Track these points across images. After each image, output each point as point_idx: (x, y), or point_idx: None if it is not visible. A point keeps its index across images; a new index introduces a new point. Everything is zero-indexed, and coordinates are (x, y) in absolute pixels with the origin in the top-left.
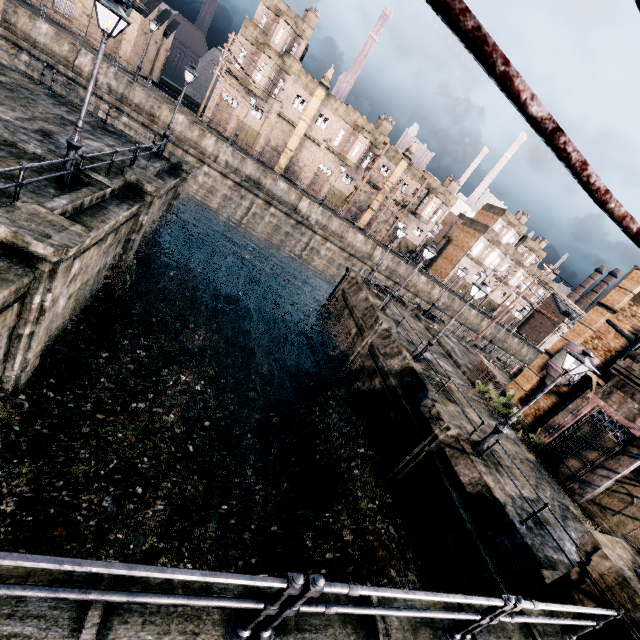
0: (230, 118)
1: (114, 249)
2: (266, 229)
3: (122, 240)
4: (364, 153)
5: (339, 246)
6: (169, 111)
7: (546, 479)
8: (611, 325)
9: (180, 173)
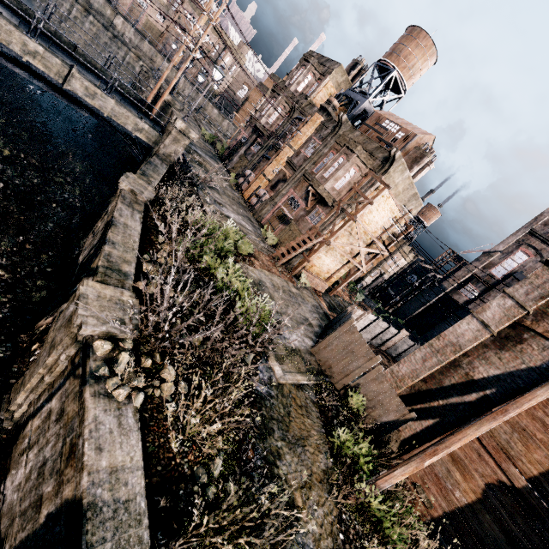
0: None
1: None
2: (87, 35)
3: None
4: None
5: (150, 67)
6: None
7: (215, 156)
8: None
9: None
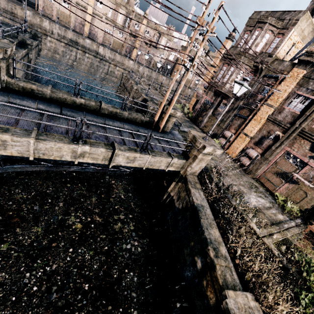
0: (52, 9)
1: (24, 68)
2: (87, 65)
3: (26, 65)
4: (124, 18)
5: (122, 68)
6: (21, 10)
7: (189, 123)
8: (214, 72)
9: (38, 39)
